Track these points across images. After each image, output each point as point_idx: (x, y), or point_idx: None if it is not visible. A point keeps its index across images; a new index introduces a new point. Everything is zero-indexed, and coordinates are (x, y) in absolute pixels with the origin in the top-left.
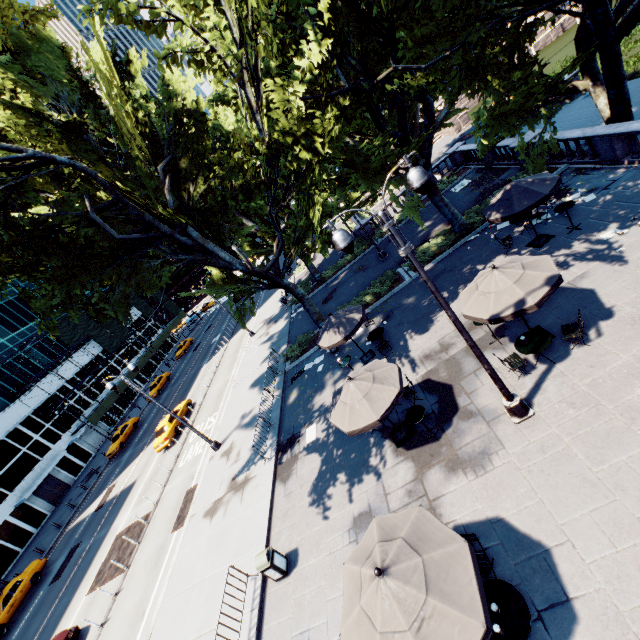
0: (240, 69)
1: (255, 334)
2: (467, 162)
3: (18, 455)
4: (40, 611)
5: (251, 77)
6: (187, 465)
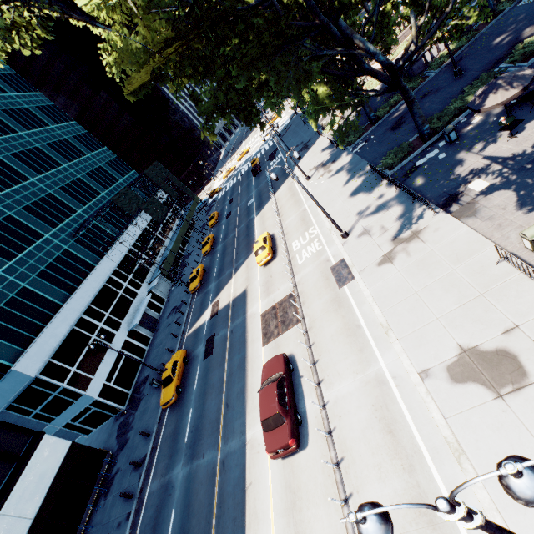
0: None
1: (311, 178)
2: None
3: (118, 296)
4: (211, 371)
5: None
6: (310, 259)
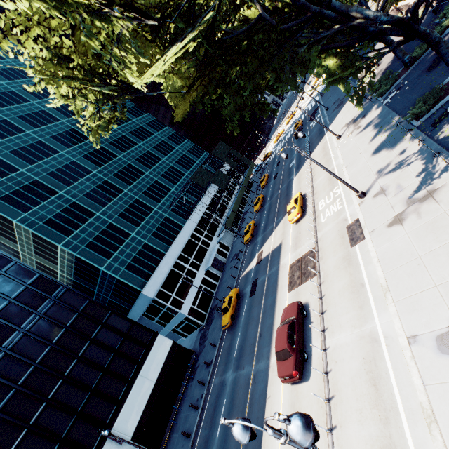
0: None
1: (341, 136)
2: None
3: (198, 246)
4: (253, 307)
5: None
6: (331, 218)
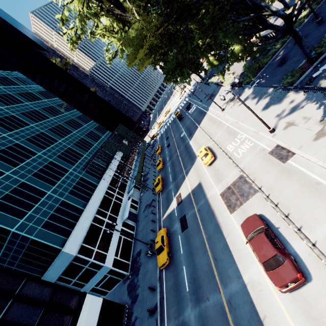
0: None
1: (225, 109)
2: None
3: (112, 202)
4: (191, 238)
5: None
6: (247, 152)
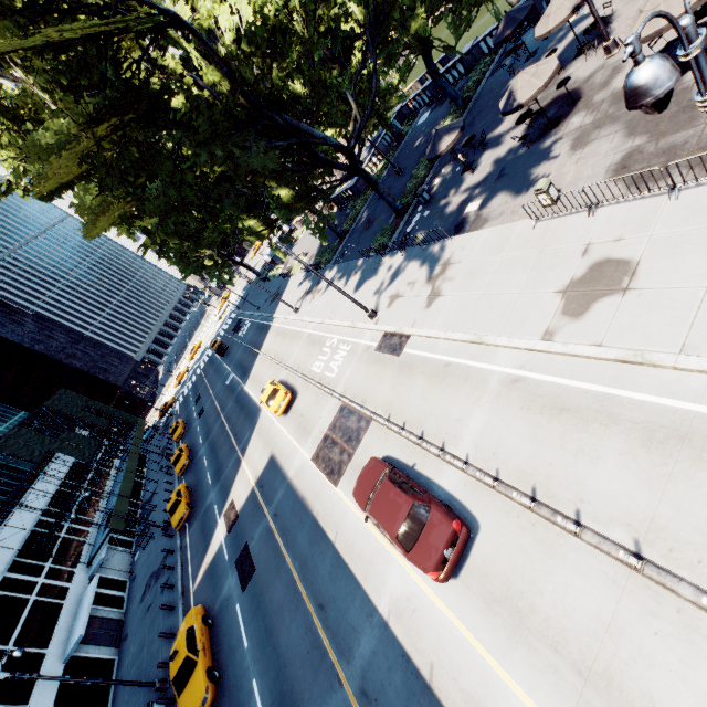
0: None
1: (300, 308)
2: (413, 113)
3: (28, 606)
4: (265, 592)
5: None
6: (345, 363)
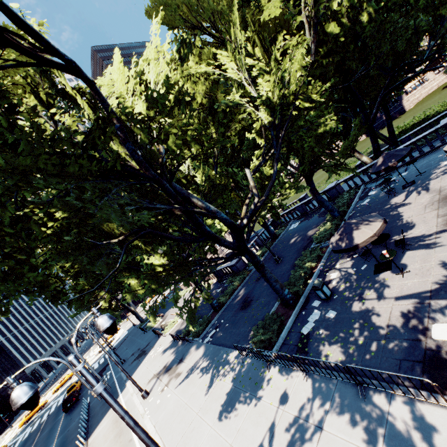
0: (310, 17)
1: (150, 392)
2: (284, 222)
3: None
4: None
5: (314, 24)
6: None
